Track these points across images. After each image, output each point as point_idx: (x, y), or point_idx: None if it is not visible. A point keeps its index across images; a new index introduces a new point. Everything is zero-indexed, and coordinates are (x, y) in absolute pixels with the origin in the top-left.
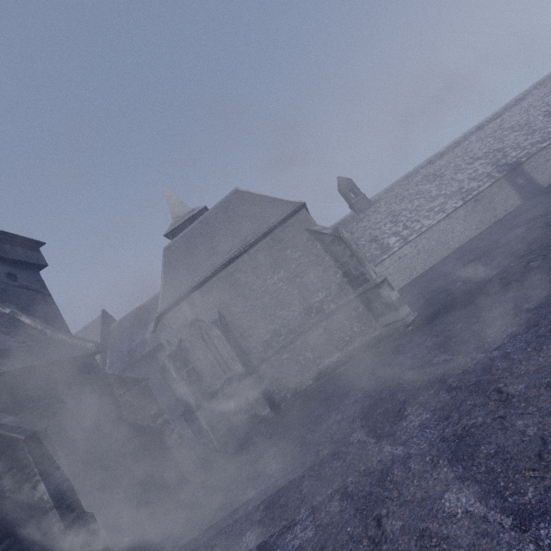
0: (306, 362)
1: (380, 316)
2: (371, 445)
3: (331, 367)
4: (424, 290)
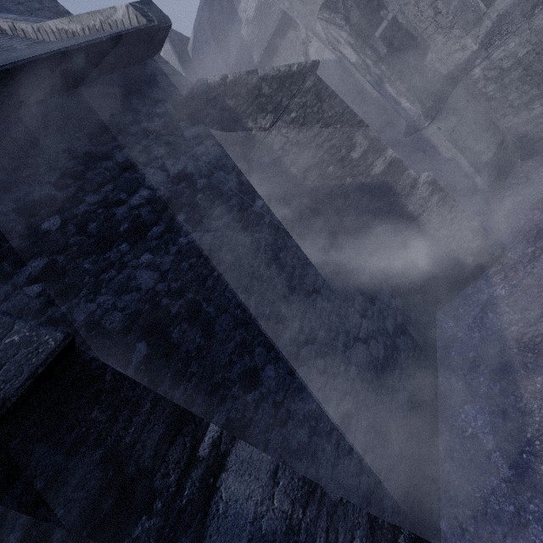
0: None
1: None
2: None
3: None
4: None
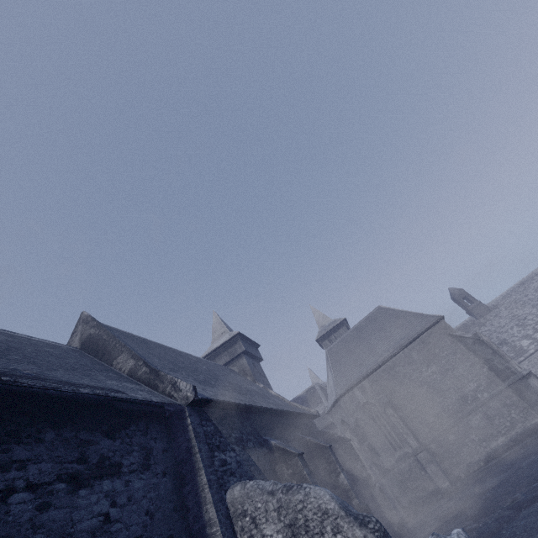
0: (472, 443)
1: (535, 404)
2: None
3: (499, 450)
4: None
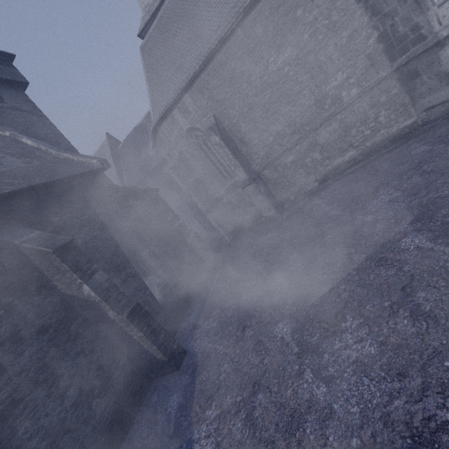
0: (312, 163)
1: (424, 96)
2: (448, 255)
3: (342, 167)
4: None
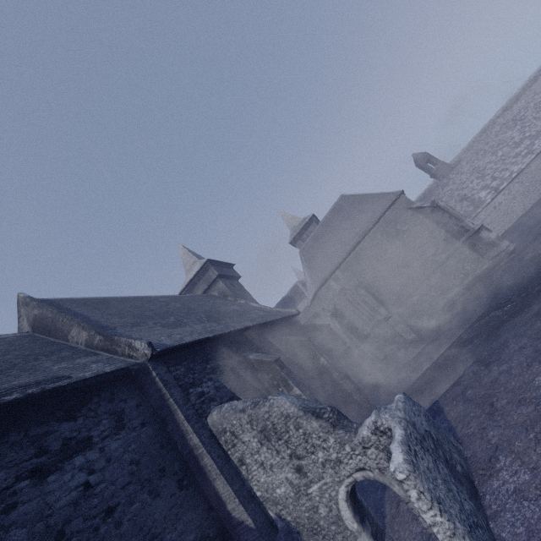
0: (432, 299)
1: (485, 253)
2: (494, 310)
3: (454, 298)
4: (523, 228)
